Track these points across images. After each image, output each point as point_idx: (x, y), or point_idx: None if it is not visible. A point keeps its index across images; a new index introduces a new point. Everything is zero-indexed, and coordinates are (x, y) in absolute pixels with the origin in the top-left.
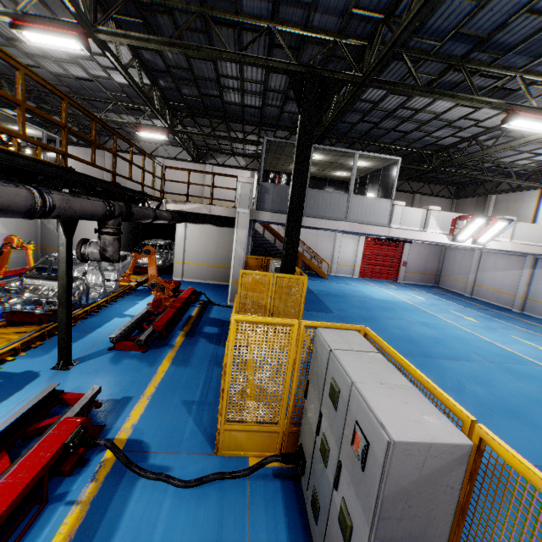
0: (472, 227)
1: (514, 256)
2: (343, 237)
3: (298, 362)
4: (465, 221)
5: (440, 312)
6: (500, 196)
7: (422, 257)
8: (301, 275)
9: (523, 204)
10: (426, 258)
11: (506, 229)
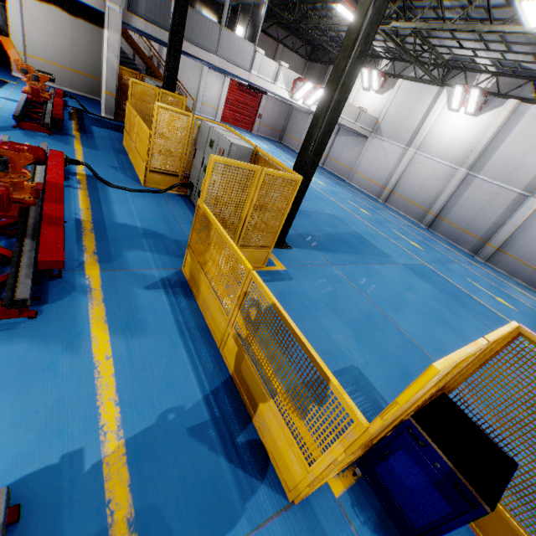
0: (304, 89)
1: None
2: (209, 73)
3: (191, 139)
4: (302, 83)
5: (275, 157)
6: None
7: (274, 112)
8: (181, 96)
9: None
10: (277, 115)
11: None
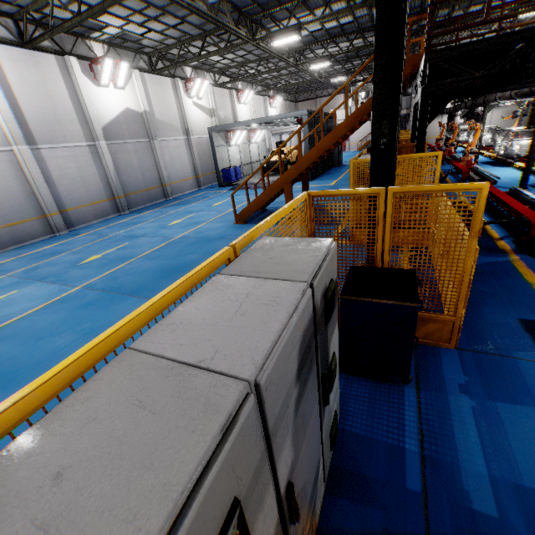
0: None
1: None
2: None
3: None
4: None
5: None
6: None
7: None
8: None
9: None
10: None
11: None
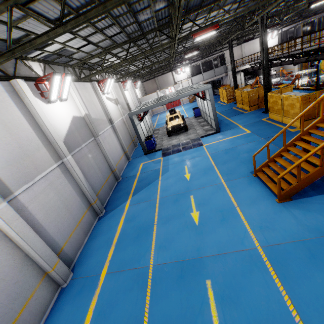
0: None
1: None
2: None
3: None
4: None
5: None
6: None
7: None
8: None
9: None
10: None
11: None
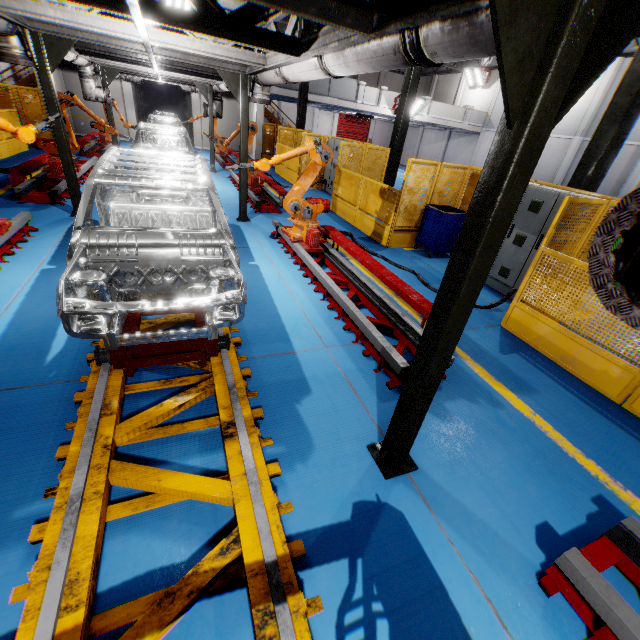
0: None
1: (441, 131)
2: (320, 114)
3: None
4: None
5: None
6: (440, 76)
7: (384, 135)
8: (310, 131)
9: (452, 86)
10: (387, 136)
11: (426, 106)
